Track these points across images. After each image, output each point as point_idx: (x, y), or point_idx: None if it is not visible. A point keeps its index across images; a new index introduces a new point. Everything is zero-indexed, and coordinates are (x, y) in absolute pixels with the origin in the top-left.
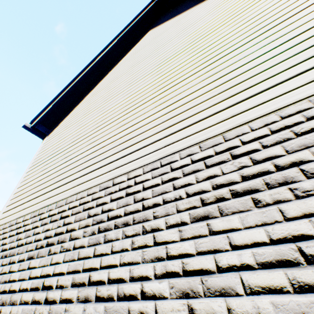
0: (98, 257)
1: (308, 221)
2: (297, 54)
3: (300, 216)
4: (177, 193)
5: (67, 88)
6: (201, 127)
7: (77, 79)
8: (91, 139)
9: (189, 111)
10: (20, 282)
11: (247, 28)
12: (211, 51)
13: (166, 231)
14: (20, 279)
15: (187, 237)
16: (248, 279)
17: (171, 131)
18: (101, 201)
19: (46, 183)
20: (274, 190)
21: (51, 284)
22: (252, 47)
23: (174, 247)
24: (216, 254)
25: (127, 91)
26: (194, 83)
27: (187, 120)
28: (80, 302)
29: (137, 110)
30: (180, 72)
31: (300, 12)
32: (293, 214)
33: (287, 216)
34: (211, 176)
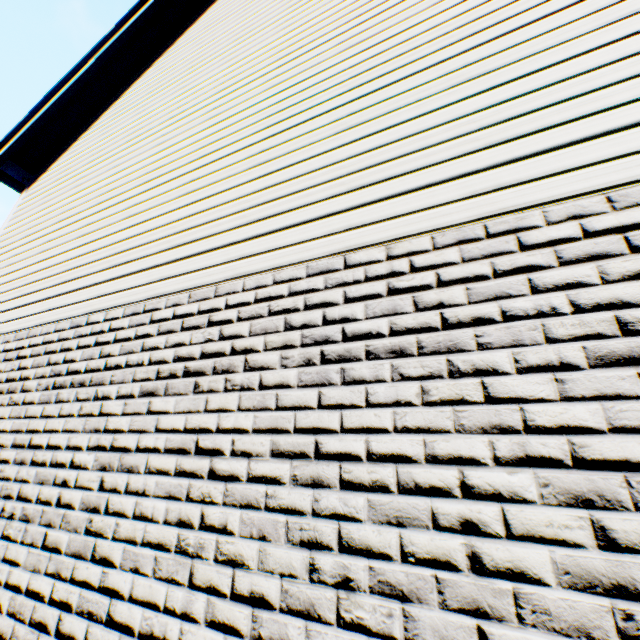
0: (45, 419)
1: (218, 416)
2: (350, 175)
3: (216, 410)
4: (142, 357)
5: (63, 88)
6: (206, 263)
7: (83, 70)
8: (85, 228)
9: (208, 227)
10: None
11: (350, 71)
12: (290, 101)
13: (115, 402)
14: None
15: (129, 413)
16: (152, 461)
17: (176, 256)
18: (68, 346)
19: (10, 293)
20: (215, 377)
21: None
22: (327, 128)
23: (114, 421)
24: (142, 435)
25: (162, 134)
26: (238, 168)
27: (199, 243)
28: (16, 464)
29: (158, 191)
30: (237, 130)
31: (410, 76)
32: (213, 406)
33: (208, 408)
34: (179, 344)
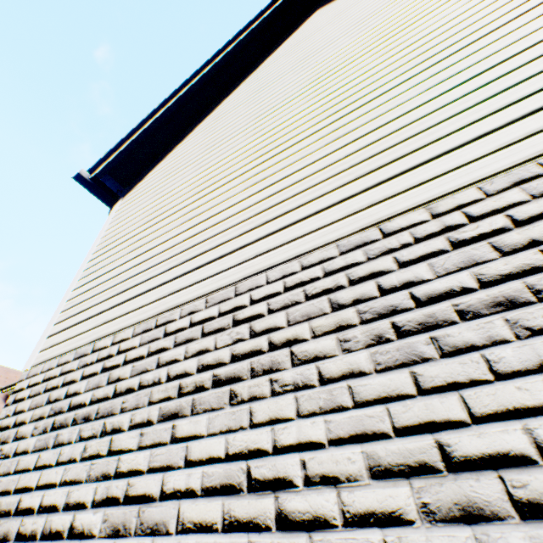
0: (442, 393)
1: None
2: None
3: None
4: None
5: (163, 108)
6: None
7: (183, 91)
8: (254, 177)
9: None
10: (157, 475)
11: None
12: None
13: None
14: (156, 467)
15: None
16: None
17: (527, 109)
18: (364, 272)
19: (155, 268)
20: None
21: (280, 476)
22: None
23: None
24: None
25: (313, 91)
26: (531, 27)
27: None
28: (443, 522)
29: (369, 106)
30: (464, 27)
31: None
32: None
33: None
34: None
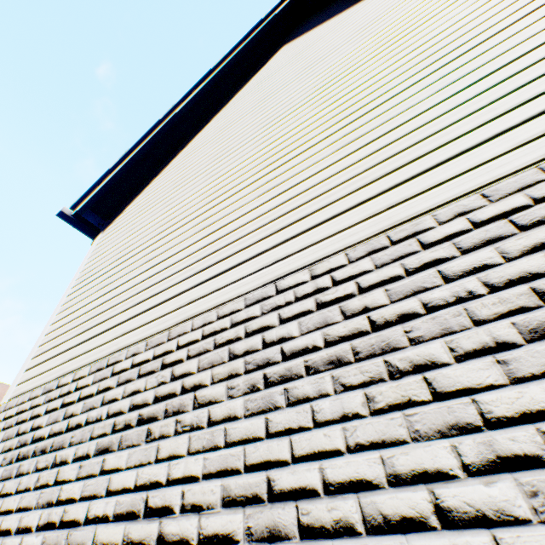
0: (280, 437)
1: None
2: None
3: None
4: (458, 287)
5: (139, 146)
6: (472, 162)
7: (157, 130)
8: (202, 222)
9: (426, 142)
10: (85, 503)
11: None
12: (438, 45)
13: (459, 367)
14: (86, 496)
15: (531, 374)
16: None
17: (394, 181)
18: (257, 326)
19: (115, 307)
20: None
21: (166, 504)
22: (541, 21)
23: (498, 399)
24: None
25: (262, 136)
26: (418, 98)
27: (428, 157)
28: (256, 542)
29: (296, 161)
30: (376, 88)
31: None
32: None
33: None
34: (543, 244)
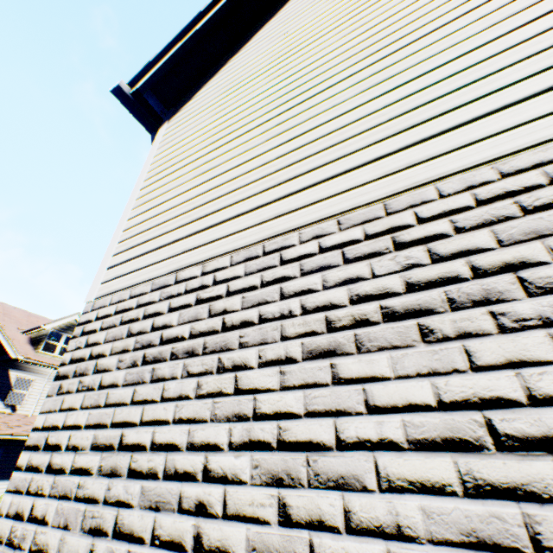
0: None
1: None
2: None
3: None
4: None
5: (216, 6)
6: None
7: None
8: (371, 77)
9: None
10: (323, 420)
11: None
12: None
13: None
14: (318, 412)
15: None
16: None
17: None
18: None
19: (241, 190)
20: None
21: None
22: None
23: None
24: None
25: None
26: None
27: None
28: None
29: None
30: None
31: None
32: None
33: None
34: None
